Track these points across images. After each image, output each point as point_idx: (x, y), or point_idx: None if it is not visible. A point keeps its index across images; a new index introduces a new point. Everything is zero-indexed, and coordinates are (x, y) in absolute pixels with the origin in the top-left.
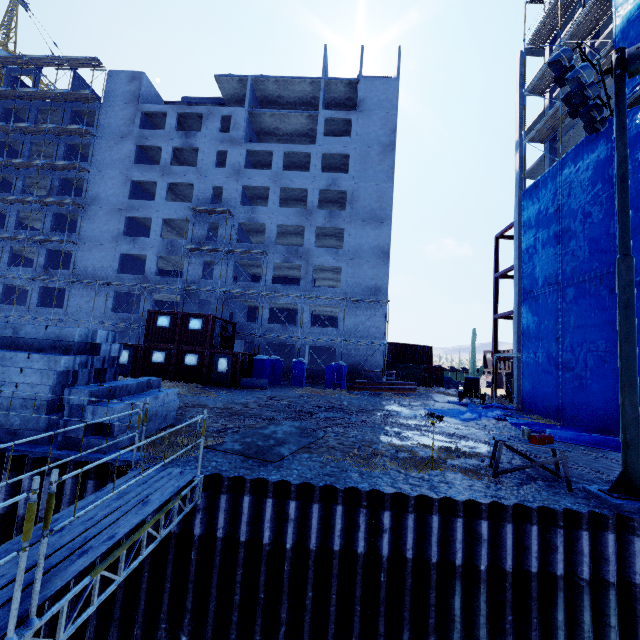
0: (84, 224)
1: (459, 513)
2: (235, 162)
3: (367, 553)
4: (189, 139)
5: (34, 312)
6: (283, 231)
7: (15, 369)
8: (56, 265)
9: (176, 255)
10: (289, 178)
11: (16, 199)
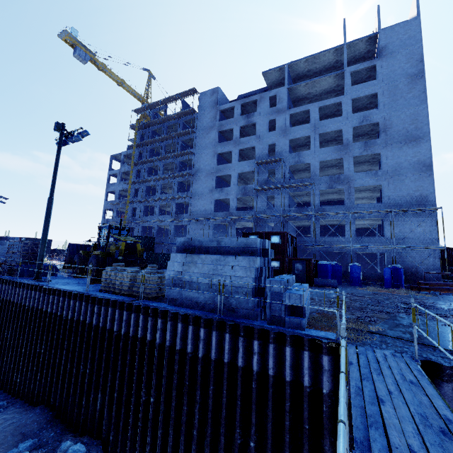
0: (193, 185)
1: None
2: (282, 125)
3: None
4: (249, 118)
5: (172, 240)
6: (321, 166)
7: (228, 267)
8: (180, 212)
9: (248, 195)
10: (325, 125)
11: (161, 178)
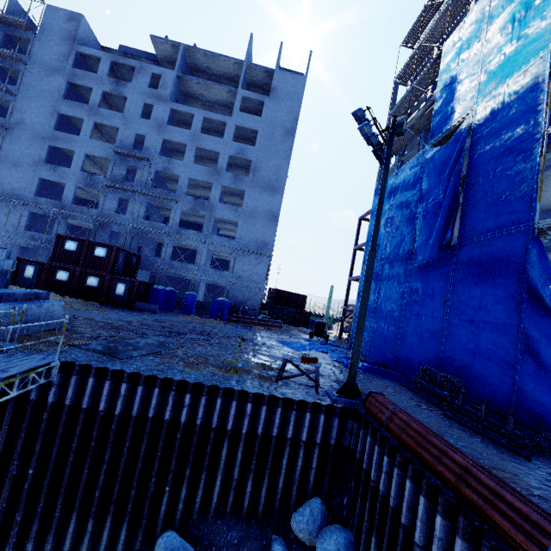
0: (5, 144)
1: (235, 398)
2: (159, 117)
3: (172, 420)
4: (119, 87)
5: None
6: (195, 184)
7: None
8: None
9: (94, 188)
10: (205, 140)
11: None
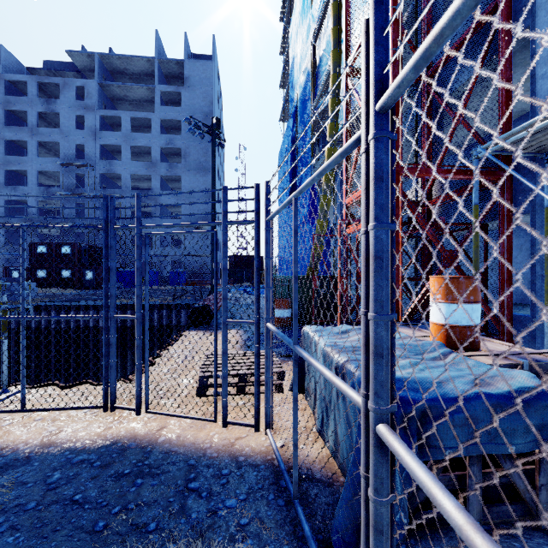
0: None
1: None
2: (92, 125)
3: None
4: (50, 105)
5: None
6: (139, 178)
7: None
8: None
9: (52, 199)
10: (136, 138)
11: None
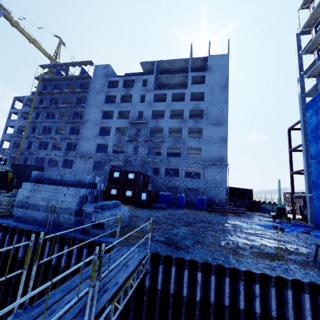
0: (82, 131)
1: (306, 290)
2: (149, 99)
3: (245, 309)
4: (128, 91)
5: (60, 170)
6: (171, 130)
7: (62, 194)
8: (70, 149)
9: (121, 143)
10: (174, 105)
11: (56, 121)
